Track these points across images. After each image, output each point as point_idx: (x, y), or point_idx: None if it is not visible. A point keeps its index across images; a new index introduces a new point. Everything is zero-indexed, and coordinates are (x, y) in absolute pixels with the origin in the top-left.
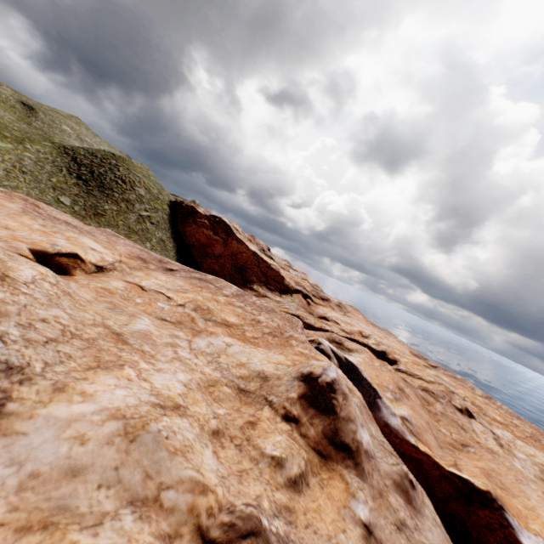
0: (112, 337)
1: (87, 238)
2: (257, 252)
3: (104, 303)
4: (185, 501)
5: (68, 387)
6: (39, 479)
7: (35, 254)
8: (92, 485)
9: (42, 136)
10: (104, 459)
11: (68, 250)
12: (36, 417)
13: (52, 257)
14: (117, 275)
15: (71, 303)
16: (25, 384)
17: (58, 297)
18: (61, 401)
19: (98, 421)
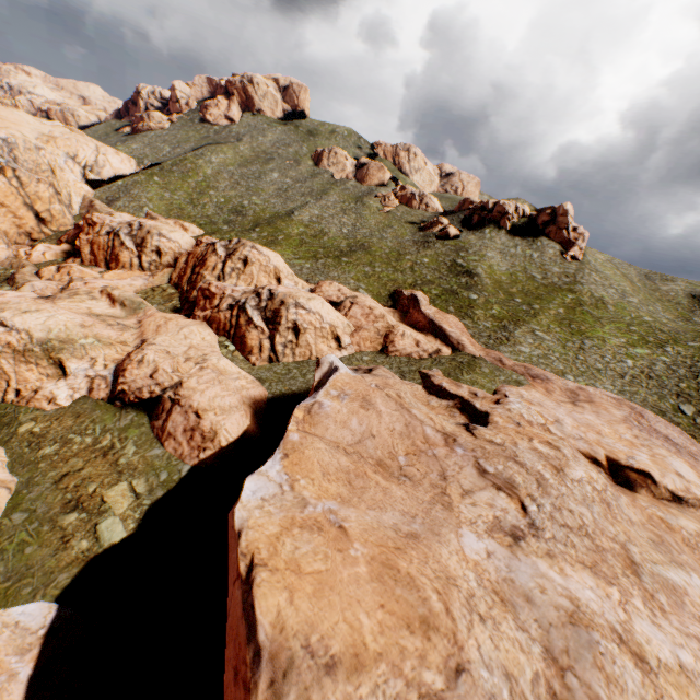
0: (623, 559)
1: (680, 460)
2: None
3: (649, 532)
4: (581, 698)
5: (554, 557)
6: (512, 584)
7: (607, 461)
8: (532, 614)
9: (696, 332)
10: (546, 611)
11: (639, 466)
12: (528, 557)
13: (621, 467)
14: (699, 515)
15: (602, 510)
16: (534, 537)
17: (591, 500)
18: (545, 561)
19: (558, 590)
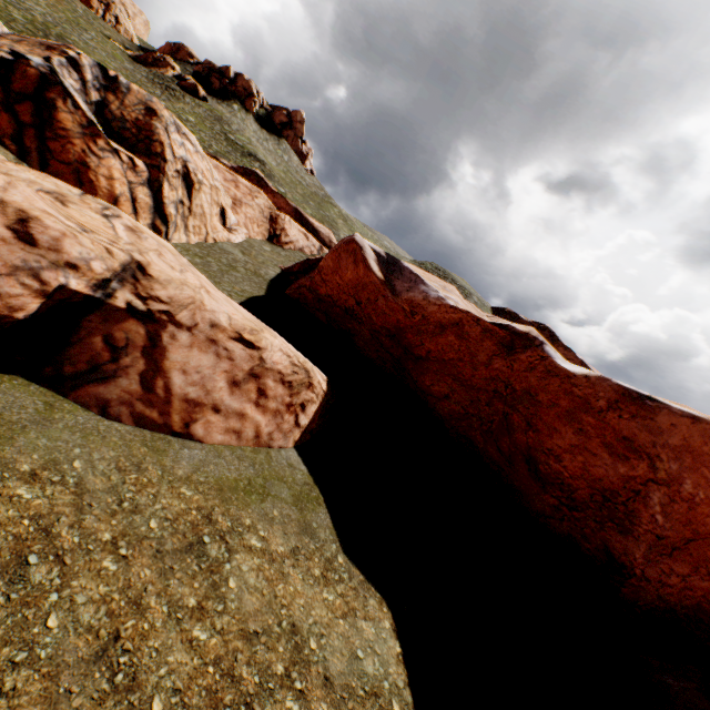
0: None
1: None
2: (584, 361)
3: None
4: None
5: None
6: None
7: None
8: None
9: None
10: None
11: None
12: None
13: None
14: None
15: None
16: None
17: None
18: None
19: None
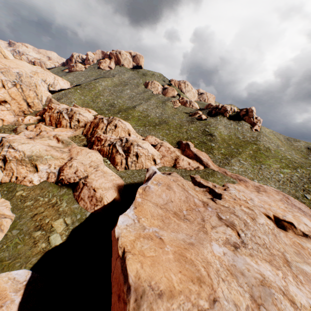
0: (283, 259)
1: (306, 218)
2: None
3: (293, 249)
4: None
5: (253, 256)
6: (235, 267)
7: (274, 217)
8: (244, 280)
9: (310, 164)
10: (250, 279)
11: (288, 219)
12: (241, 256)
13: (280, 220)
14: None
15: (273, 237)
16: (243, 247)
17: (268, 233)
18: (249, 258)
19: (255, 270)
